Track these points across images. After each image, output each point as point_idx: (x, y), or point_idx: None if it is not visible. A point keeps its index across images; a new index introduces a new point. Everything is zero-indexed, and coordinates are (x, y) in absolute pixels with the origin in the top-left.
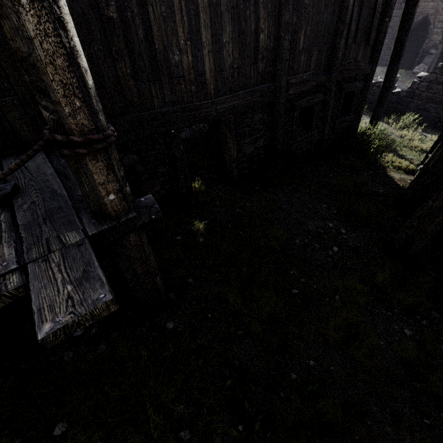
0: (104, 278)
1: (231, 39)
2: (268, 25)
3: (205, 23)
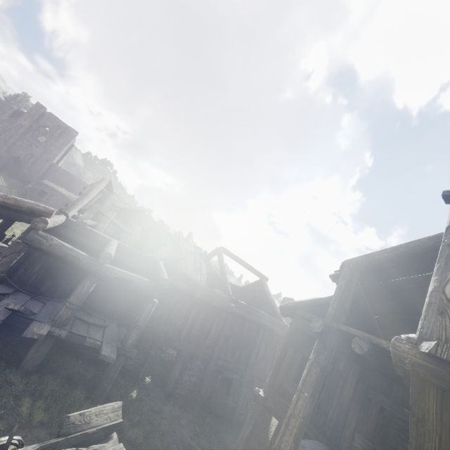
0: (116, 355)
1: (199, 325)
2: (216, 329)
3: (192, 316)
